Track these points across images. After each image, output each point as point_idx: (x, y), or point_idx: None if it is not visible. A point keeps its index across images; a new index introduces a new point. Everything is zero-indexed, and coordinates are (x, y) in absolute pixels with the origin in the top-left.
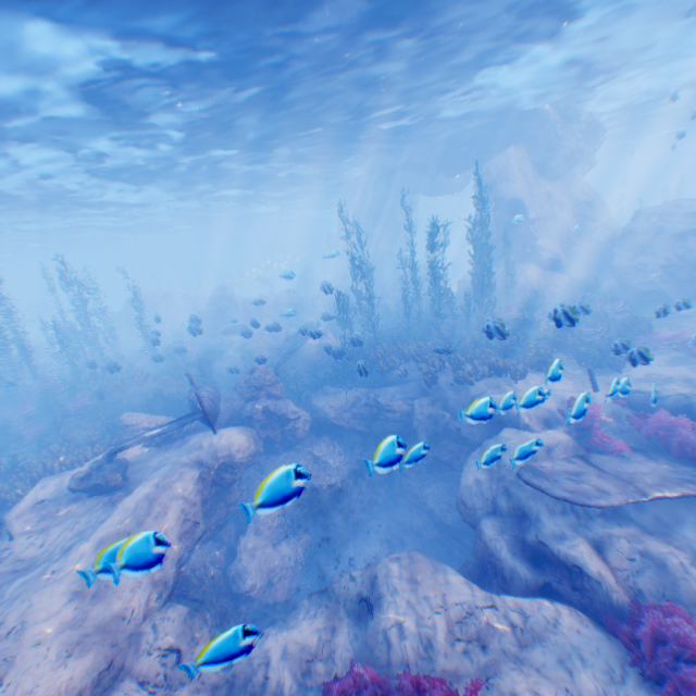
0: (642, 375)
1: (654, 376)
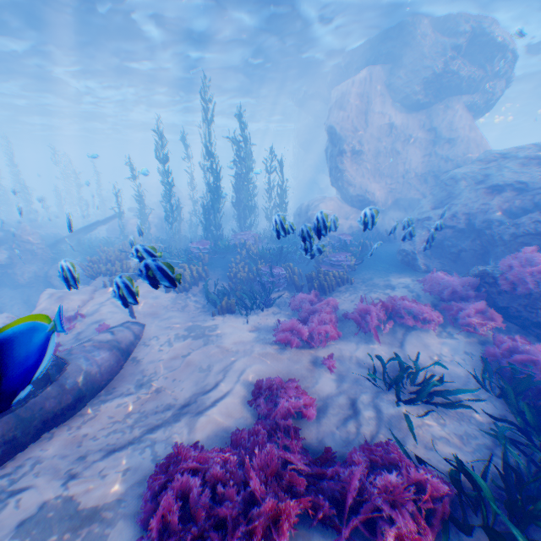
0: (206, 325)
1: (205, 330)
